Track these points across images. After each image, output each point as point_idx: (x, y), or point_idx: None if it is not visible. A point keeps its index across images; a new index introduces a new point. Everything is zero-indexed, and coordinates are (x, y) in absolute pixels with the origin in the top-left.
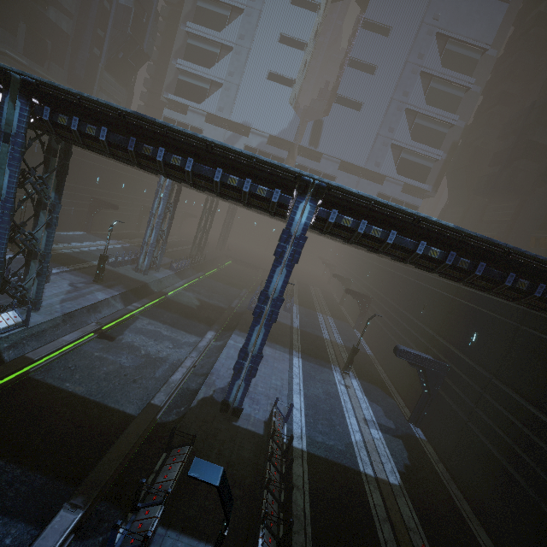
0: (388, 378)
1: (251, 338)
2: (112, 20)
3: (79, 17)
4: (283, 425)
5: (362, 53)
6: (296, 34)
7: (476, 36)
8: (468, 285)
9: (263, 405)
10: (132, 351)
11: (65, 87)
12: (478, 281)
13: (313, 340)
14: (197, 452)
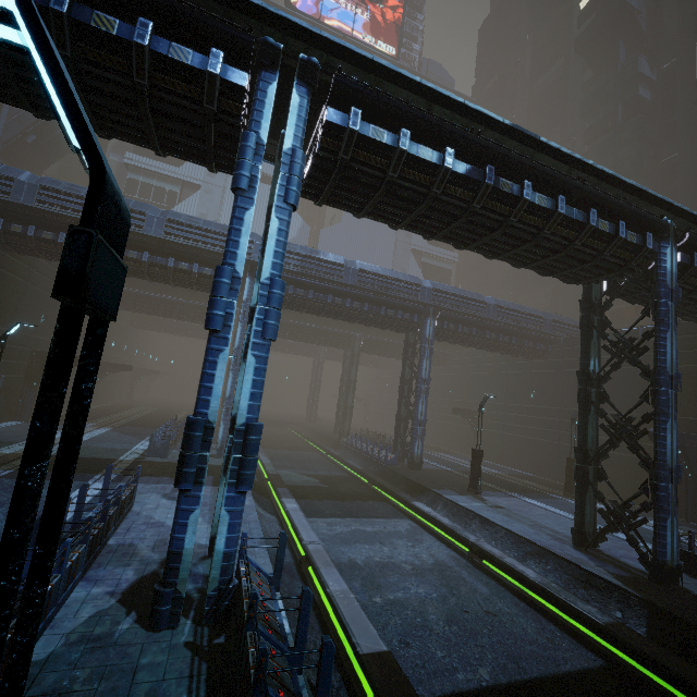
0: None
1: (666, 442)
2: None
3: None
4: None
5: None
6: None
7: None
8: None
9: None
10: (397, 572)
11: (413, 76)
12: None
13: (487, 477)
14: None
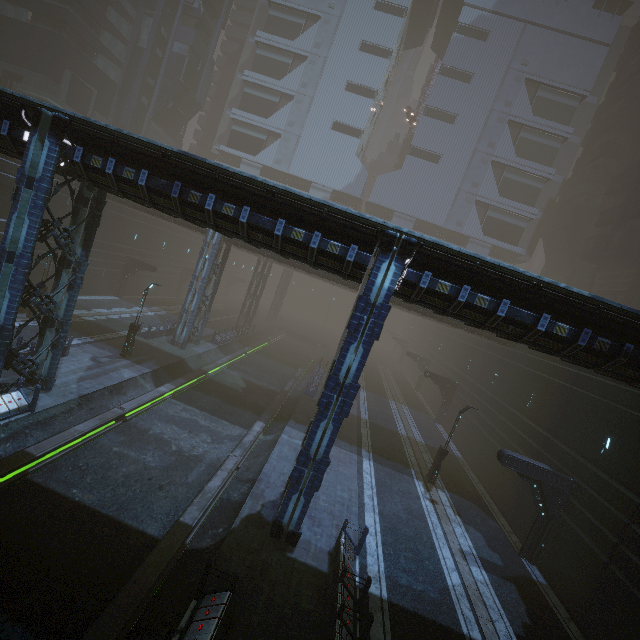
0: (485, 490)
1: (315, 436)
2: (164, 68)
3: (129, 66)
4: (354, 558)
5: (440, 101)
6: (364, 82)
7: (572, 82)
8: (606, 373)
9: (327, 527)
10: (160, 446)
11: (102, 123)
12: (622, 369)
13: (386, 436)
14: (238, 599)
